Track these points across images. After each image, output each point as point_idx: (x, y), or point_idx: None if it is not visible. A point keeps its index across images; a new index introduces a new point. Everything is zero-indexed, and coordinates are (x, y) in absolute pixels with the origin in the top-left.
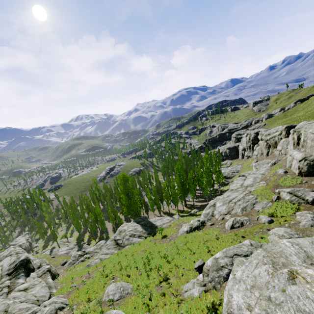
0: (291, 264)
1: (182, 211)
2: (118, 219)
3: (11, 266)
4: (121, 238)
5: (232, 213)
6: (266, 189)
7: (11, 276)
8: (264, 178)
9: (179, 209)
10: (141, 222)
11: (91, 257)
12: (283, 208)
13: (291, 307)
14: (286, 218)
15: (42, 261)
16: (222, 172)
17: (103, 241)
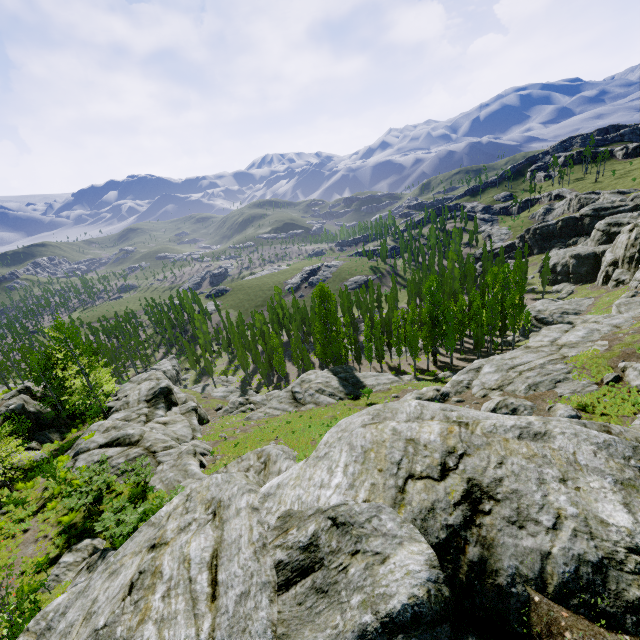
0: (393, 419)
1: (425, 372)
2: (307, 363)
3: (149, 392)
4: (302, 391)
5: (507, 390)
6: (601, 357)
7: (149, 404)
8: (611, 335)
9: (421, 366)
10: (340, 374)
11: (255, 410)
12: (616, 400)
13: (346, 441)
14: (610, 419)
15: (189, 398)
16: (538, 309)
17: (278, 391)
